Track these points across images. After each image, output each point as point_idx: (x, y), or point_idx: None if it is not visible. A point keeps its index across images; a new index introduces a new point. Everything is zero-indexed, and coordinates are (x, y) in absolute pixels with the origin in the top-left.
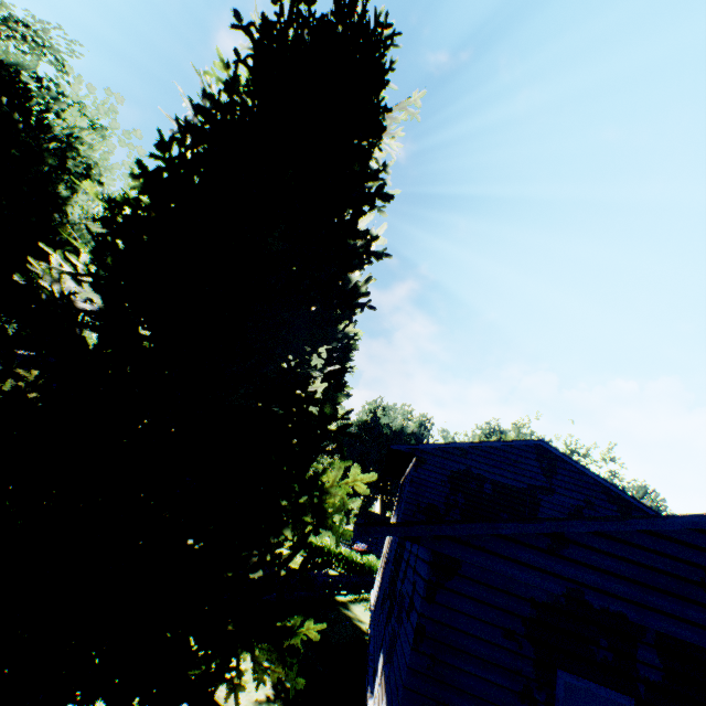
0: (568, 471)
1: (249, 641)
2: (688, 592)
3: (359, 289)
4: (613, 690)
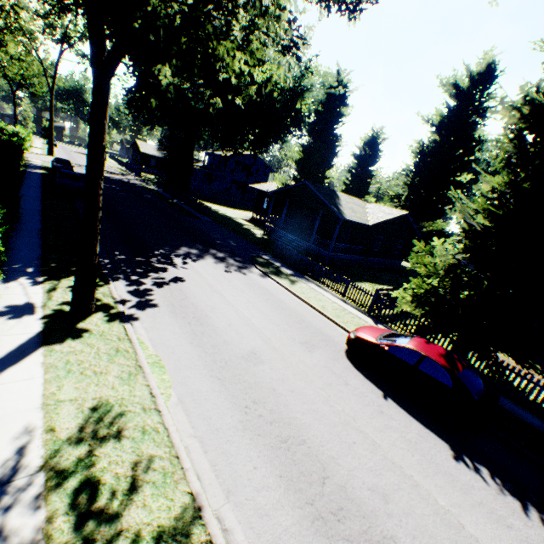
0: None
1: None
2: None
3: None
4: None
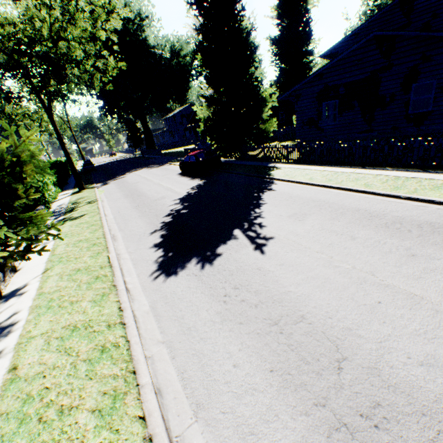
0: (421, 4)
1: (259, 121)
2: (352, 69)
3: (251, 46)
4: (334, 100)
